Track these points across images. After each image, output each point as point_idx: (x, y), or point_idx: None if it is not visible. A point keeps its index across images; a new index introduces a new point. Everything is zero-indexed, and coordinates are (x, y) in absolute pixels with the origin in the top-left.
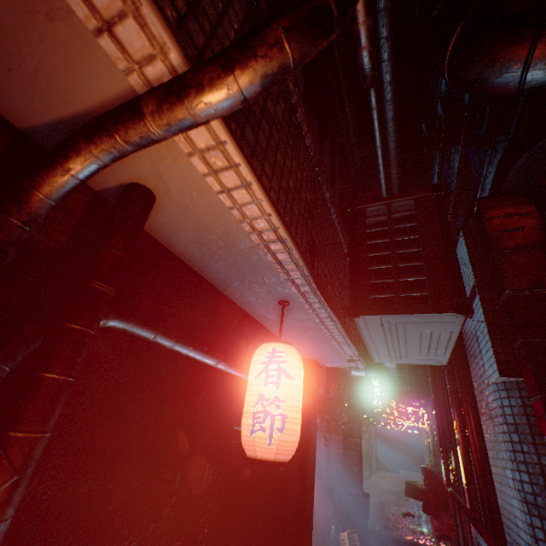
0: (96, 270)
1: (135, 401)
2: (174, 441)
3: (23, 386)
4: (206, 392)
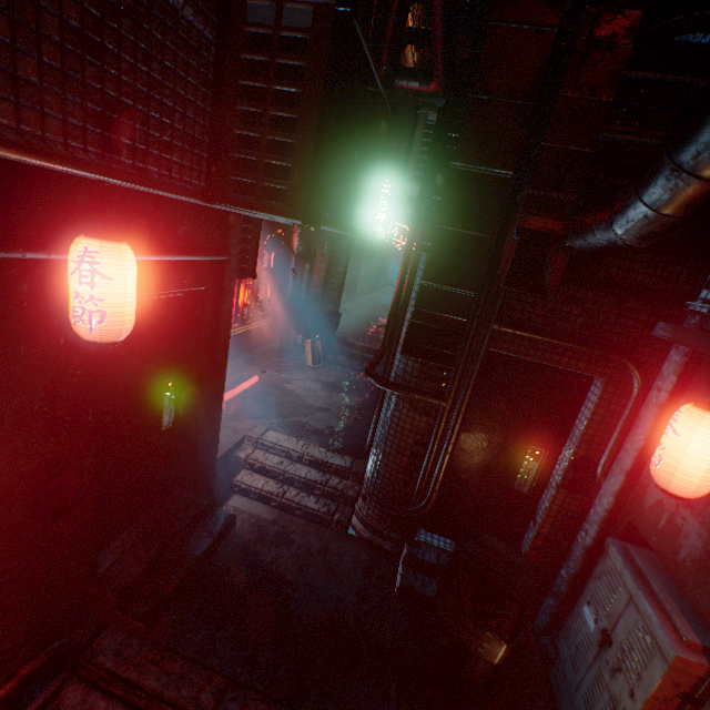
0: None
1: None
2: (1, 327)
3: None
4: (30, 281)
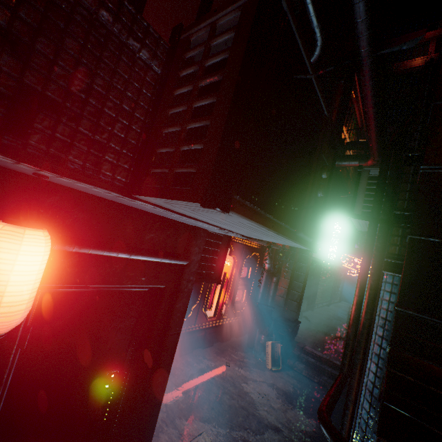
0: None
1: None
2: None
3: None
4: None
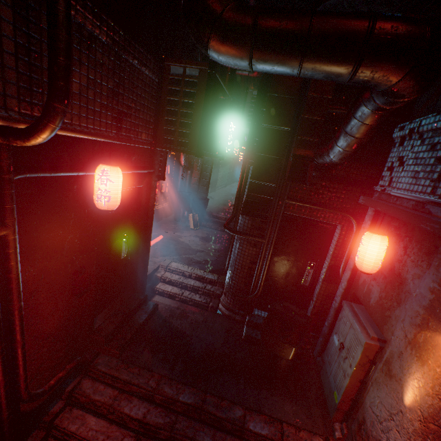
0: (3, 171)
1: (42, 196)
2: (66, 204)
3: (1, 209)
4: (77, 184)
